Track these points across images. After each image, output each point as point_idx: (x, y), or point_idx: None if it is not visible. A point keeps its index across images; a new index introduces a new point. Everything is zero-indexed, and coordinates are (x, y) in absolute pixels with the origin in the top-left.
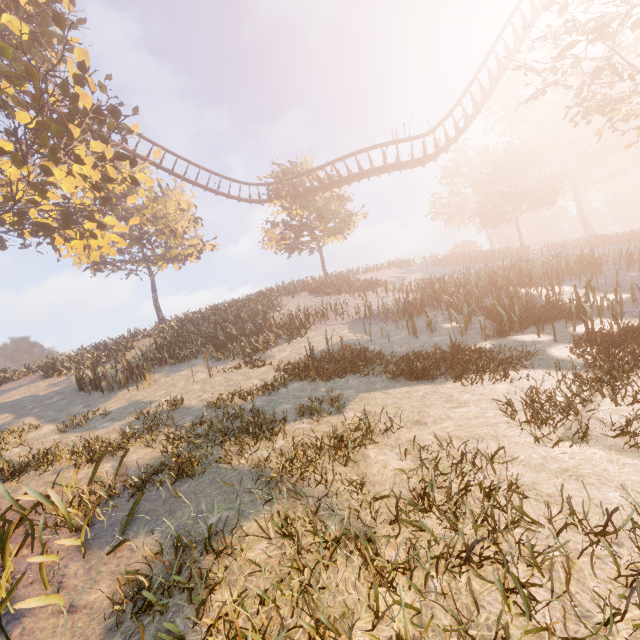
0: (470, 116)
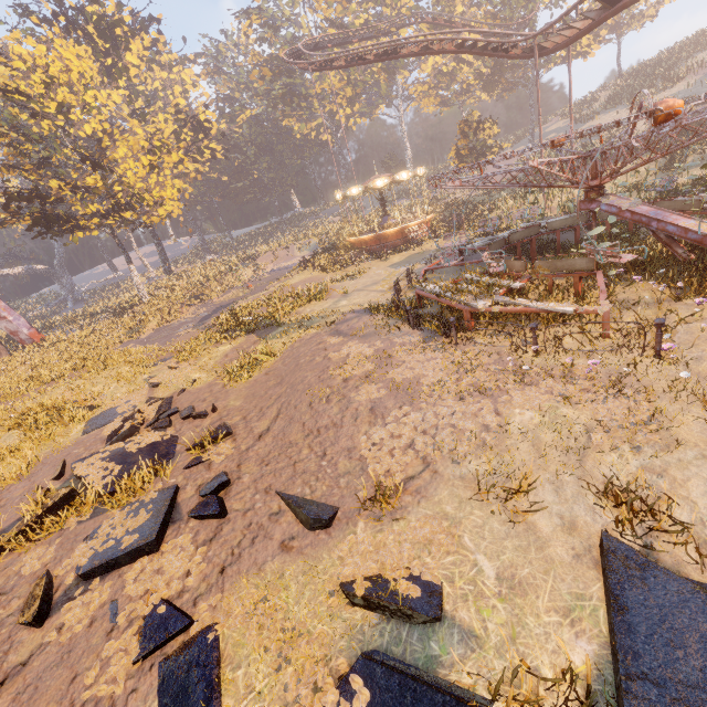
0: None
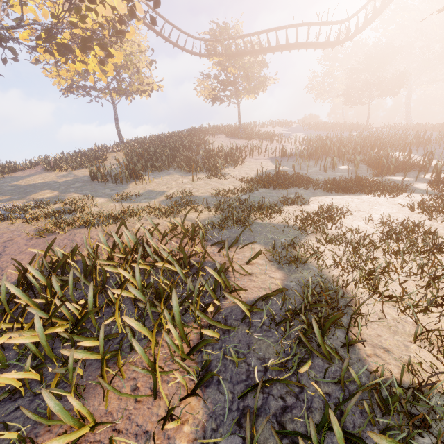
0: (377, 12)
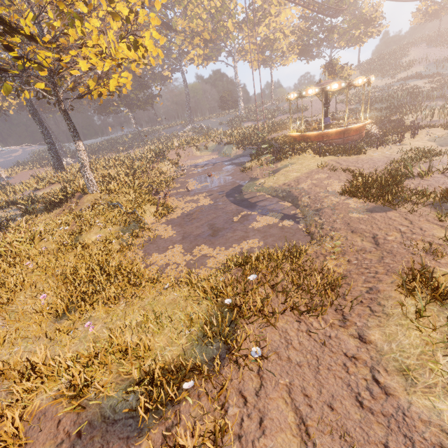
0: None
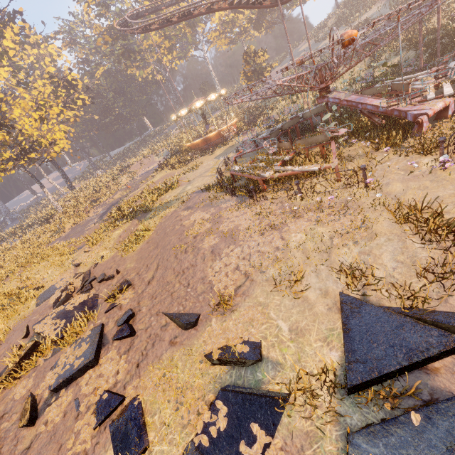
0: None
